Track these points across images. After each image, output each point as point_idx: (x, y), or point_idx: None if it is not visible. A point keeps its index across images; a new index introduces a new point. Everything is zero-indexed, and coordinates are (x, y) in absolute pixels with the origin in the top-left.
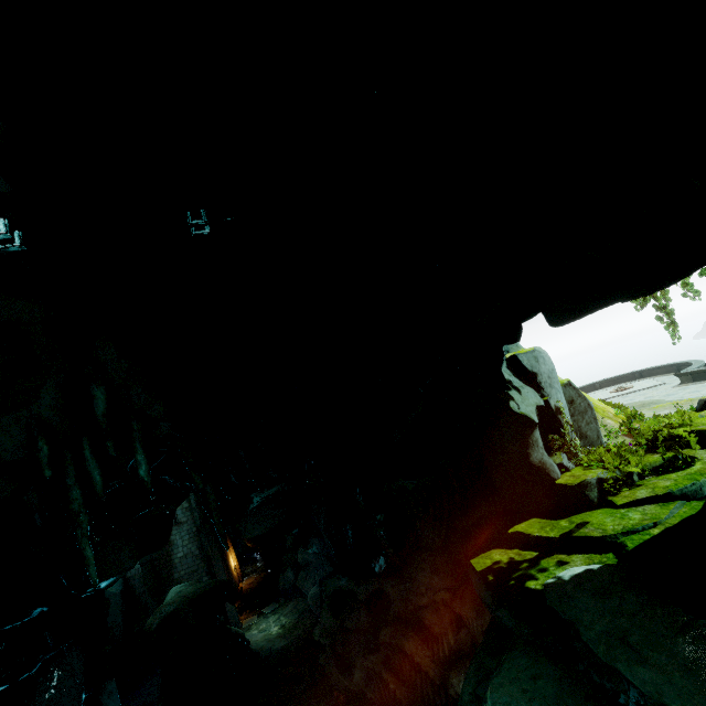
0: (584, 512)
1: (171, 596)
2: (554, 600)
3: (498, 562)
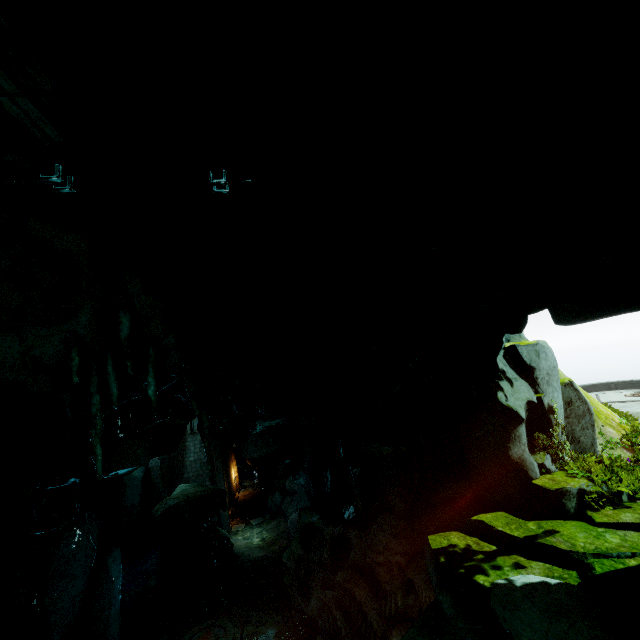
0: (556, 519)
1: (177, 491)
2: (498, 603)
3: (454, 545)
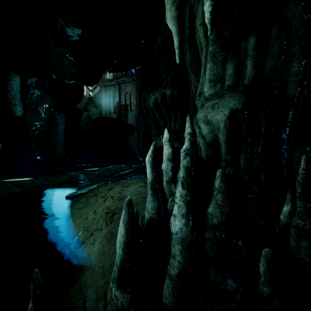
0: None
1: None
2: None
3: None
